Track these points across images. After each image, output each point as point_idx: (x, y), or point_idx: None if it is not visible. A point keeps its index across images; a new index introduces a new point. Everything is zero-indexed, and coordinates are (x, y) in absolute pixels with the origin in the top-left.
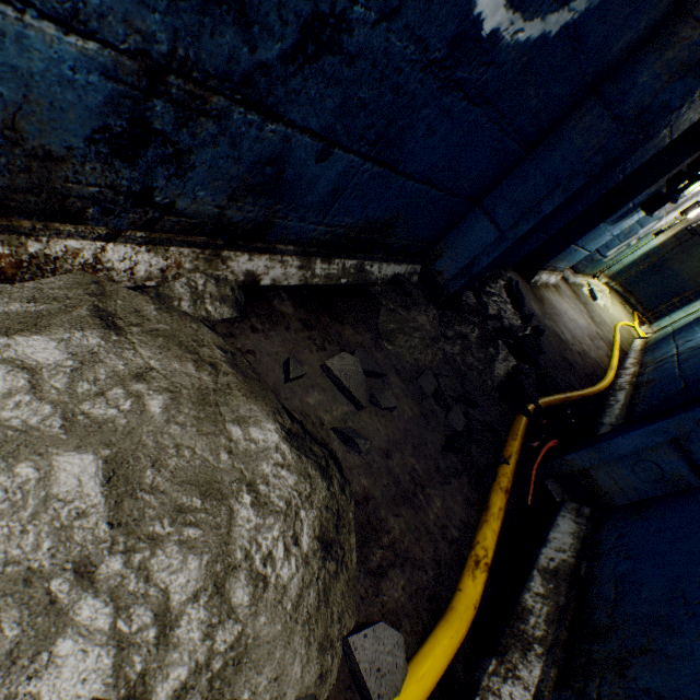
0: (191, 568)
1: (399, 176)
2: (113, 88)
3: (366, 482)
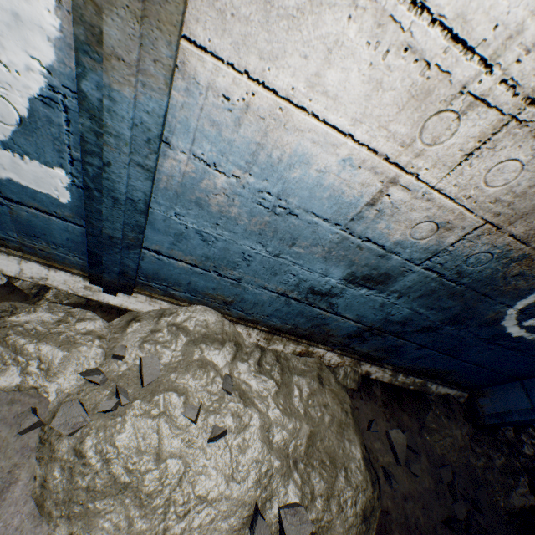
0: (321, 484)
1: (458, 360)
2: (358, 329)
3: (389, 504)
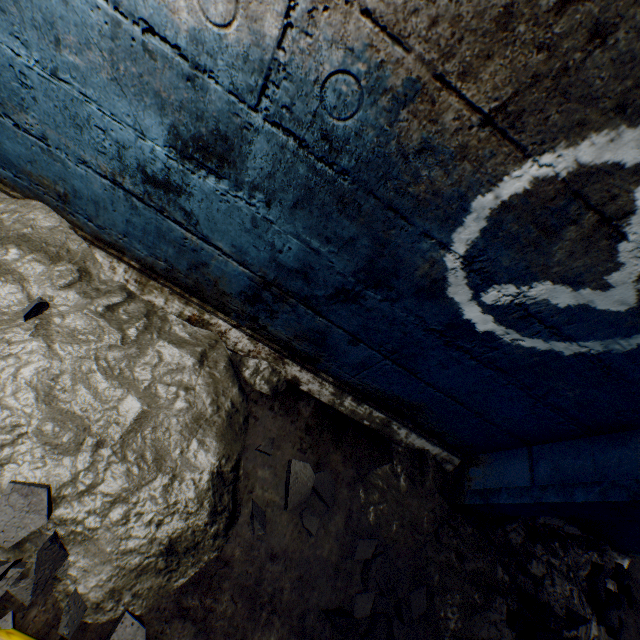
0: (119, 482)
1: (419, 380)
2: (251, 282)
3: (238, 554)
